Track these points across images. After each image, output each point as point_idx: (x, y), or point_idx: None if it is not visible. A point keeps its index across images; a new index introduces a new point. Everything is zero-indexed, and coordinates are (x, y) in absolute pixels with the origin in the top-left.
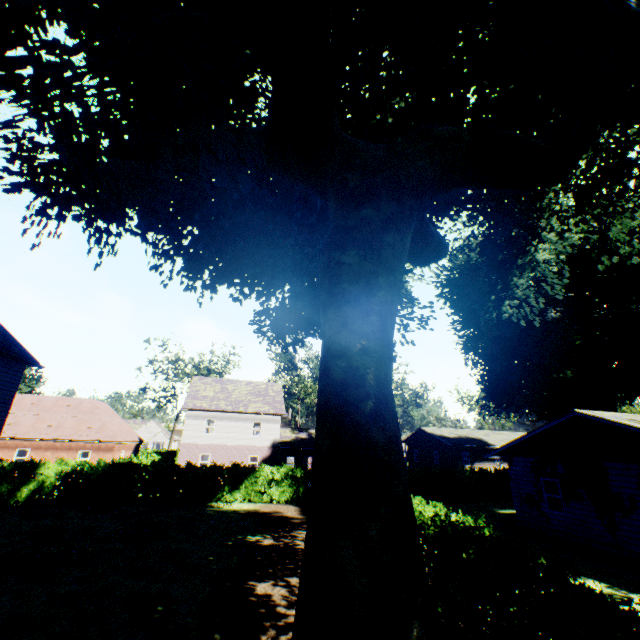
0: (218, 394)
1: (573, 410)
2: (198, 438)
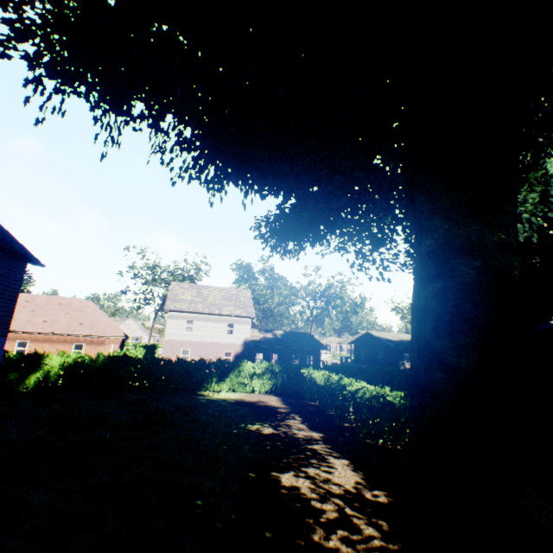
0: (195, 298)
1: (549, 322)
2: (179, 335)
